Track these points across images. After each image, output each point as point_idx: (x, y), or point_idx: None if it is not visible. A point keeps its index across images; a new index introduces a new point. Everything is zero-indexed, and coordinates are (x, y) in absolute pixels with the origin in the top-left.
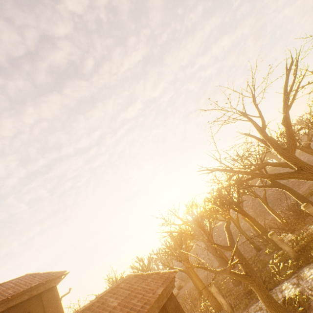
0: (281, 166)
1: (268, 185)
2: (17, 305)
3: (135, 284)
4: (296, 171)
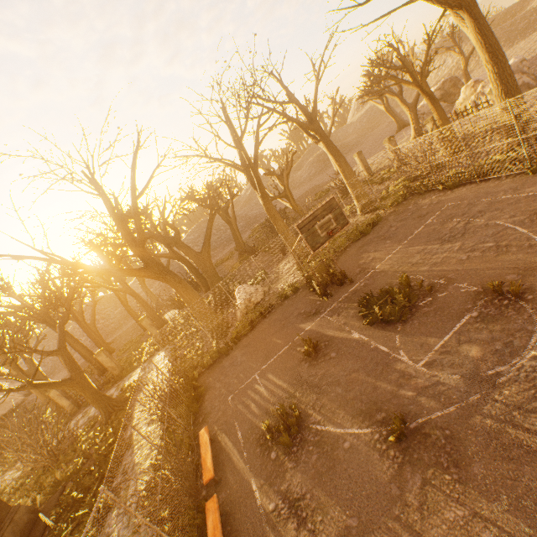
0: (166, 241)
1: (166, 255)
2: None
3: None
4: (141, 269)
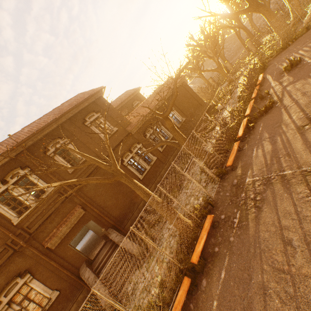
0: None
1: None
2: (132, 99)
3: (170, 81)
4: (246, 8)
